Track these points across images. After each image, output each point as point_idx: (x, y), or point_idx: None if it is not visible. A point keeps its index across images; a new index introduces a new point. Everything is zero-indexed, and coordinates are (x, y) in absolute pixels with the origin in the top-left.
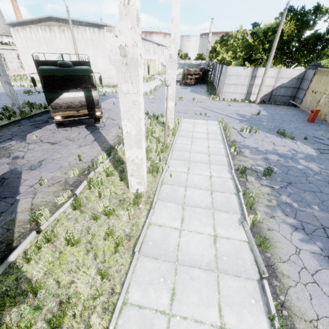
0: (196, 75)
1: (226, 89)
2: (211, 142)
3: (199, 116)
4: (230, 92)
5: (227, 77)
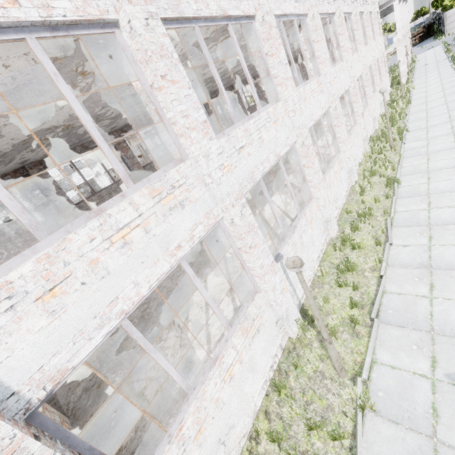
0: (419, 34)
1: (449, 27)
2: (435, 51)
3: (428, 50)
4: (454, 27)
5: (448, 19)
